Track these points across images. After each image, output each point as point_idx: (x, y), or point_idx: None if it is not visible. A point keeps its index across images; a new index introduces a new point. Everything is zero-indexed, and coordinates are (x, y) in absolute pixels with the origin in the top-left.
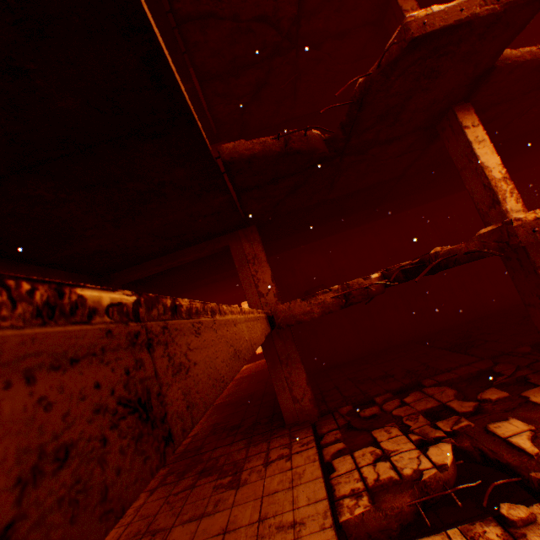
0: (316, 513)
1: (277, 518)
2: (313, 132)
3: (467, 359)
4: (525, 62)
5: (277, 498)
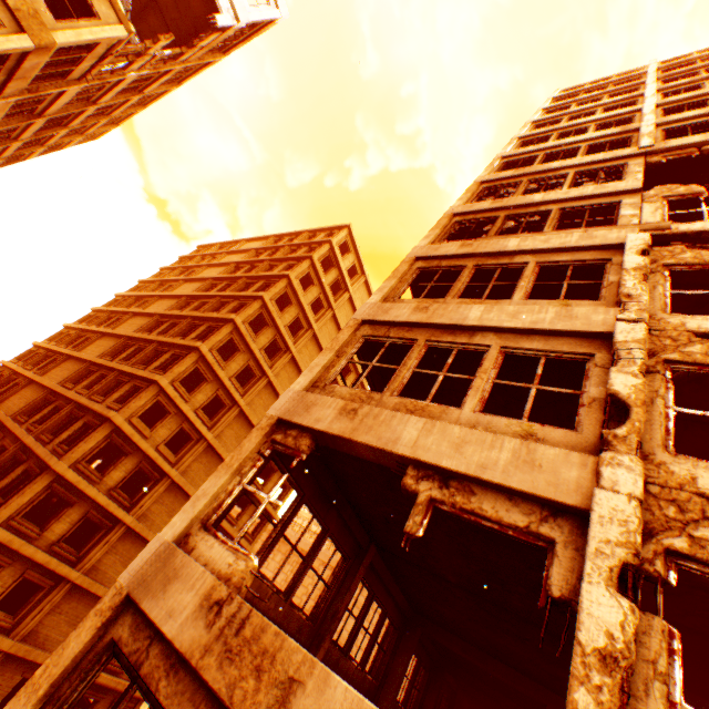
0: None
1: None
2: None
3: None
4: None
5: None
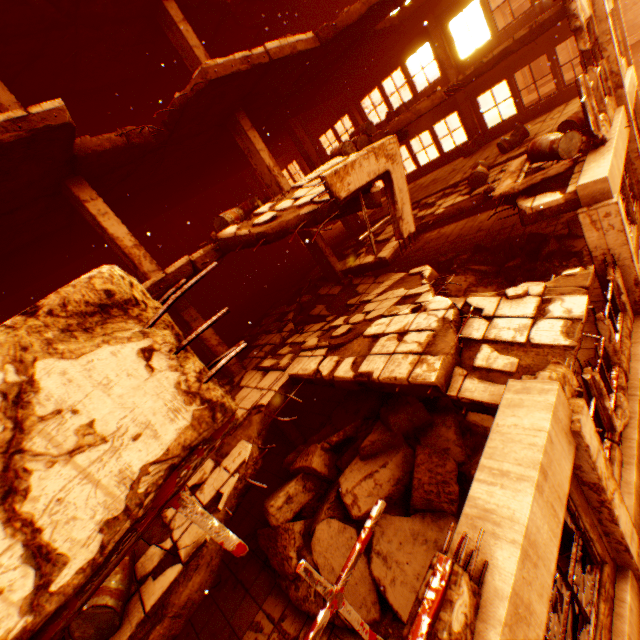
0: None
1: None
2: None
3: None
4: (108, 151)
5: None
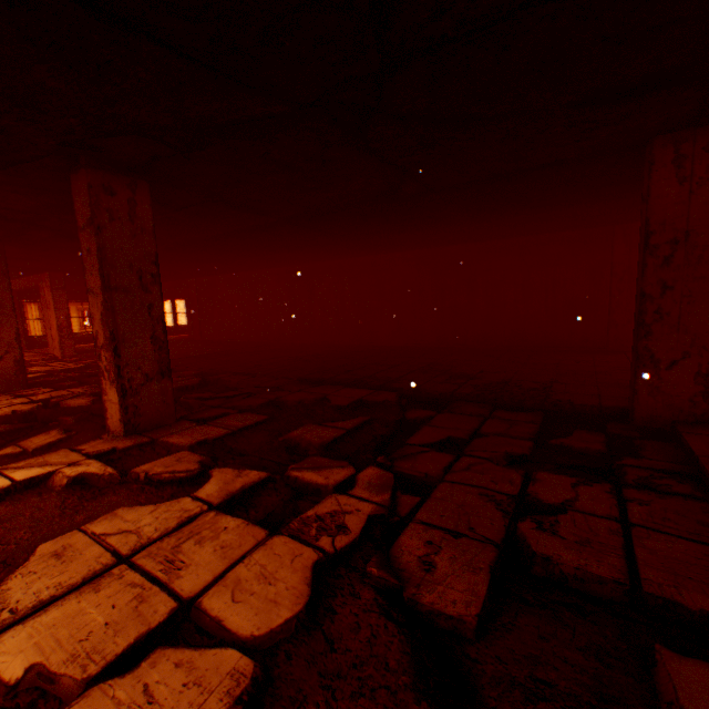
0: None
1: None
2: None
3: None
4: None
5: None
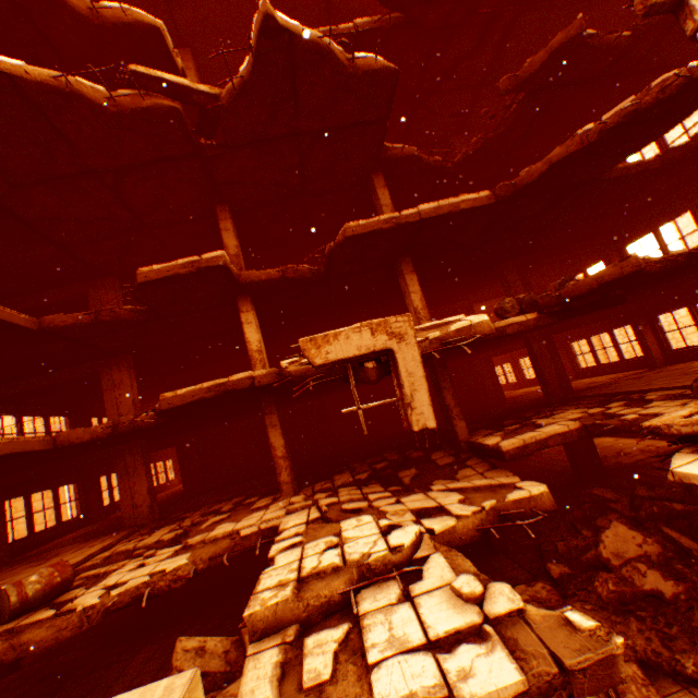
0: None
1: None
2: (126, 307)
3: None
4: (263, 281)
5: None
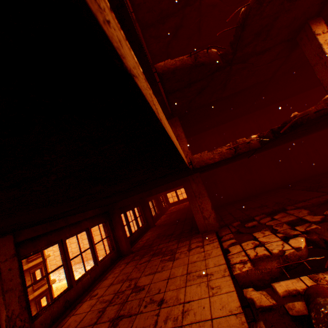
0: (219, 270)
1: (197, 272)
2: (212, 50)
3: (318, 194)
4: None
5: (196, 264)
